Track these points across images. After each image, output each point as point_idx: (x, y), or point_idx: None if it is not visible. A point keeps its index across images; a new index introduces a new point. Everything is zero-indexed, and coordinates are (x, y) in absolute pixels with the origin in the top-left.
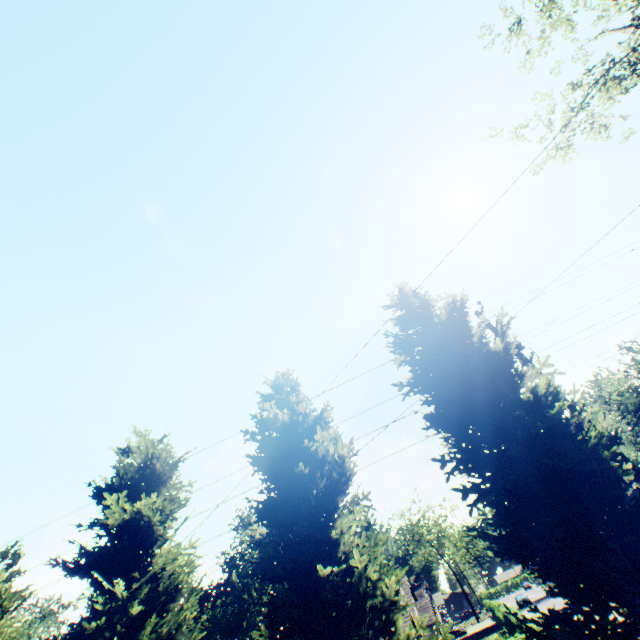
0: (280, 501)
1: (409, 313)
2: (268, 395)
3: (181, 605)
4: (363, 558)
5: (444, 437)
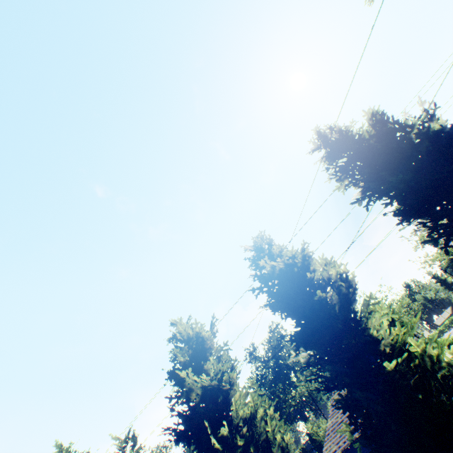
0: (314, 327)
1: (334, 146)
2: (255, 257)
3: (269, 431)
4: (419, 342)
5: (420, 223)
